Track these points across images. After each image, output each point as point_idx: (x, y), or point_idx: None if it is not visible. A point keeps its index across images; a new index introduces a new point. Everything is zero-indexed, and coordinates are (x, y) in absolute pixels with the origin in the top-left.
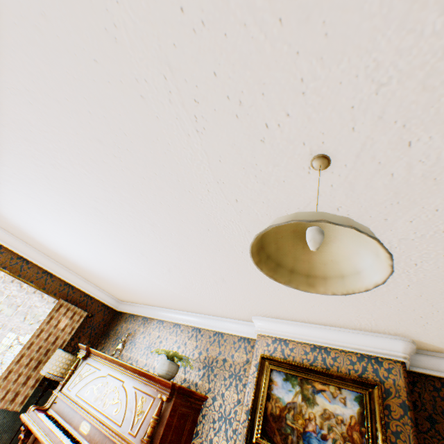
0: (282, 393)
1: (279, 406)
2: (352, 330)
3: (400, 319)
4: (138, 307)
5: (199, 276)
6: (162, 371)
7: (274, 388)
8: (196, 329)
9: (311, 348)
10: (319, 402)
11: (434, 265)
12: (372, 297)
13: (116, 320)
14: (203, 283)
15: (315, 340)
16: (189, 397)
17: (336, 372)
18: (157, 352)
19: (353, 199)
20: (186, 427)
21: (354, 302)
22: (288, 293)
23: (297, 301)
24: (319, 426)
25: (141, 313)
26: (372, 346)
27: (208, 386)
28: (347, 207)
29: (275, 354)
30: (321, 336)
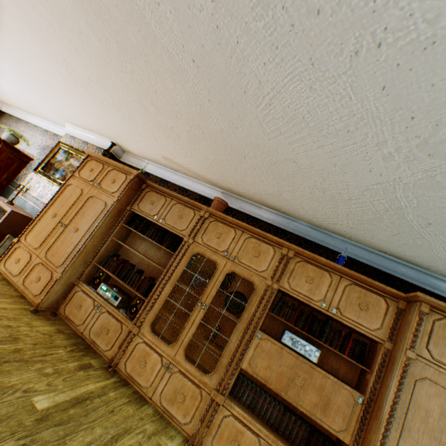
0: (60, 157)
1: (56, 161)
2: (99, 136)
3: (97, 124)
4: (15, 111)
5: (11, 76)
6: (5, 138)
7: (58, 155)
8: (46, 131)
9: (83, 143)
10: (71, 161)
11: (61, 79)
12: (75, 104)
13: (0, 117)
14: (19, 84)
15: (86, 139)
16: (17, 152)
17: (83, 151)
18: (1, 126)
19: (0, 26)
20: (14, 166)
21: (76, 109)
22: (53, 99)
23: (63, 107)
24: (65, 168)
25: (16, 116)
26: (103, 144)
27: (39, 157)
28: (4, 31)
29: (67, 143)
30: (89, 137)
